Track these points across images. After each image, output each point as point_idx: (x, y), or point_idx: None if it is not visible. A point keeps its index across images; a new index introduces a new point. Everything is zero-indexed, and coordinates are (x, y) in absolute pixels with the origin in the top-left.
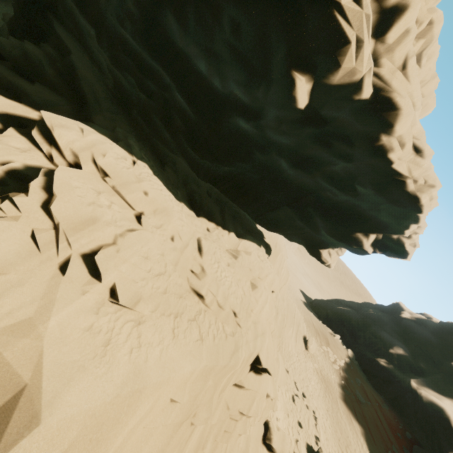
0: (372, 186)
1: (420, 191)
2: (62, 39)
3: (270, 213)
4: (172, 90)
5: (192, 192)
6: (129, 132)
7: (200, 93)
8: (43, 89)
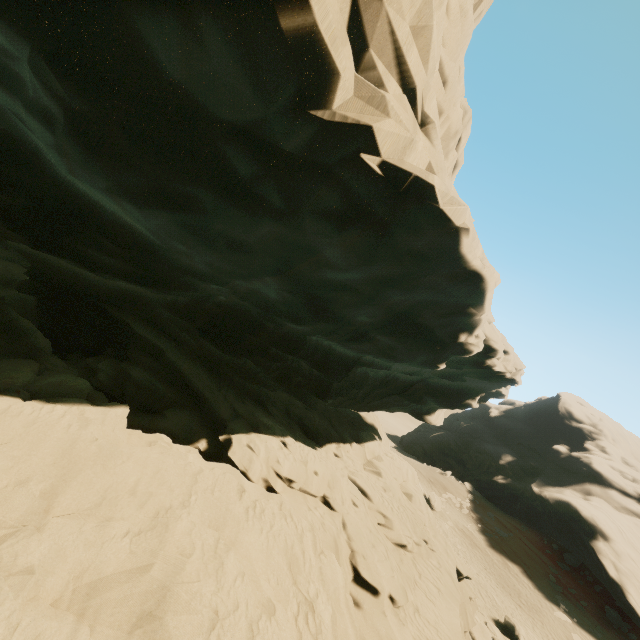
0: (479, 378)
1: (514, 375)
2: (147, 338)
3: (375, 401)
4: (299, 362)
5: (300, 419)
6: (236, 398)
7: (339, 367)
8: (174, 415)
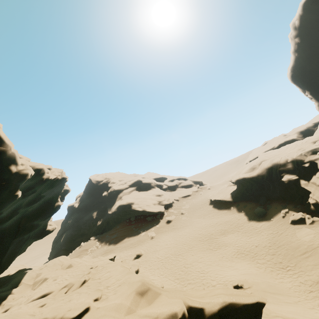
0: (49, 189)
1: (62, 176)
2: None
3: (4, 257)
4: None
5: None
6: None
7: None
8: None
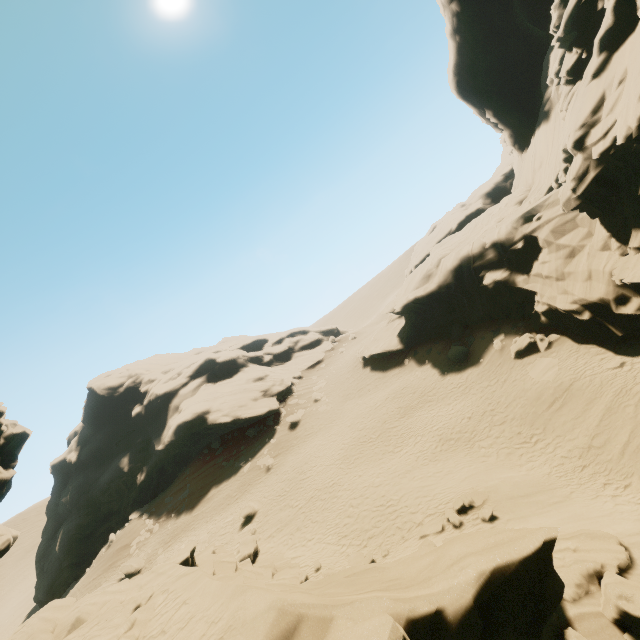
0: None
1: None
2: None
3: None
4: None
5: None
6: None
7: None
8: None
